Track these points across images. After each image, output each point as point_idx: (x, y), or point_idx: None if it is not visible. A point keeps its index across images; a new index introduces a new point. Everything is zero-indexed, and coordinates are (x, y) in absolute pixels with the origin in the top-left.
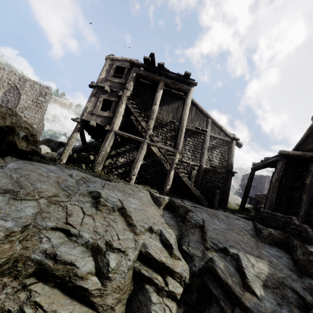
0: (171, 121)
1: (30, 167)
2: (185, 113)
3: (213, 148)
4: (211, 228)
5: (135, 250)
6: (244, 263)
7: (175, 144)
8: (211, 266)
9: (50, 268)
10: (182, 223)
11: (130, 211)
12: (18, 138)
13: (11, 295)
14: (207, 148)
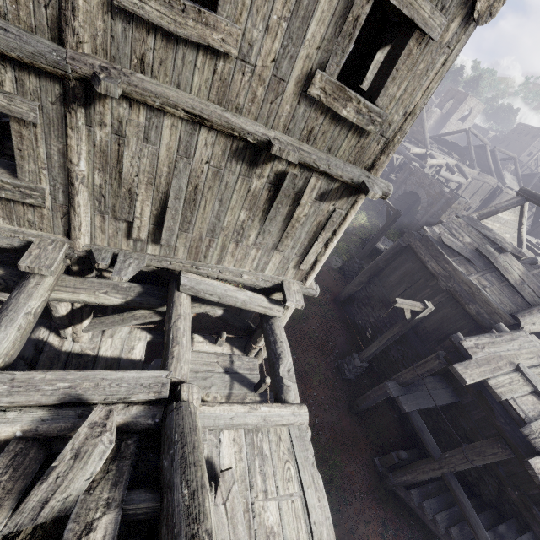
0: None
1: None
2: None
3: None
4: None
5: None
6: None
7: None
8: None
9: None
10: None
11: None
12: None
13: None
14: None
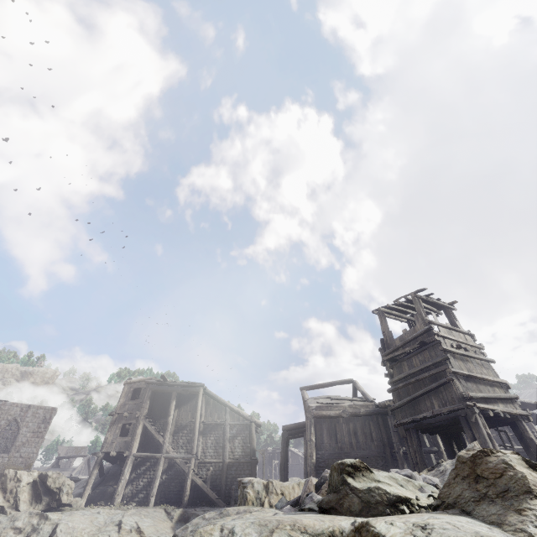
0: (190, 421)
1: (74, 515)
2: (196, 416)
3: (234, 437)
4: None
5: None
6: None
7: (191, 449)
8: None
9: None
10: None
11: (144, 528)
12: (63, 494)
13: None
14: (228, 439)
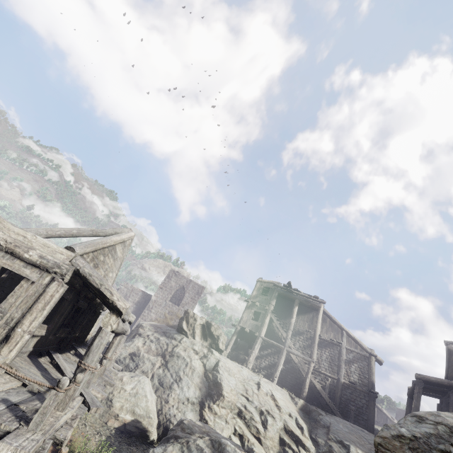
0: (307, 330)
1: (227, 360)
2: (316, 327)
3: (350, 362)
4: (335, 428)
5: (280, 421)
6: (351, 449)
7: (310, 353)
8: (330, 449)
9: (243, 412)
10: (314, 423)
11: (277, 397)
12: (220, 341)
13: (230, 418)
14: (344, 361)
